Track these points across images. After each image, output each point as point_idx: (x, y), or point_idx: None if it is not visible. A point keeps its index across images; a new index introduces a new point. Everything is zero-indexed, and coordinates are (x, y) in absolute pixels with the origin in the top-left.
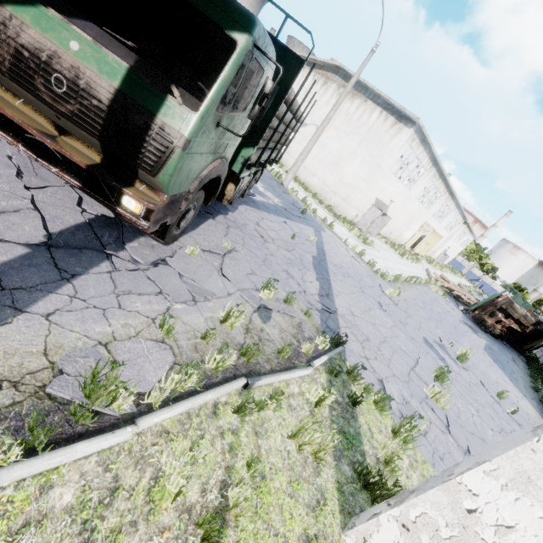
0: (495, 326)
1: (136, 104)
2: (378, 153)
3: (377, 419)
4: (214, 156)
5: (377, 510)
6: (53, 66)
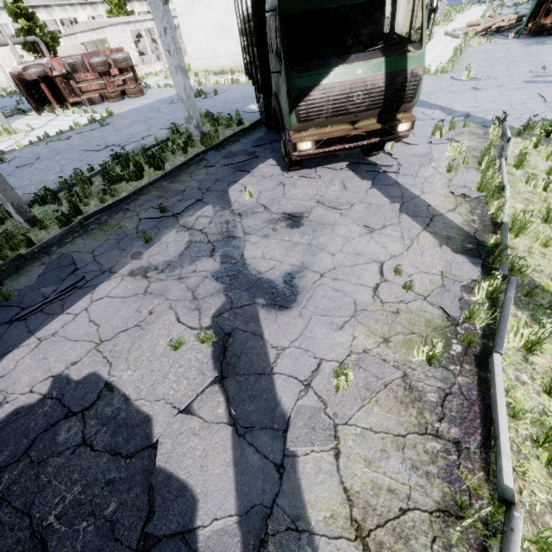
0: None
1: (396, 73)
2: None
3: None
4: None
5: None
6: (354, 91)
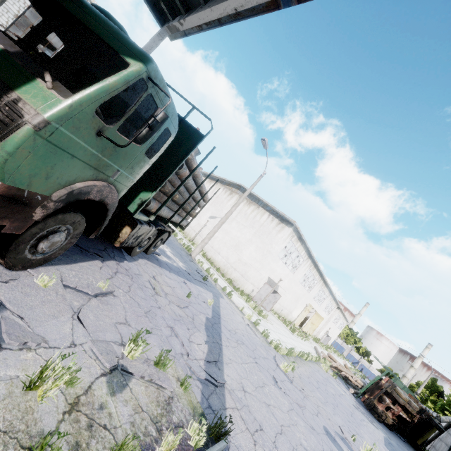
0: (386, 413)
1: None
2: (268, 242)
3: None
4: (96, 173)
5: None
6: None
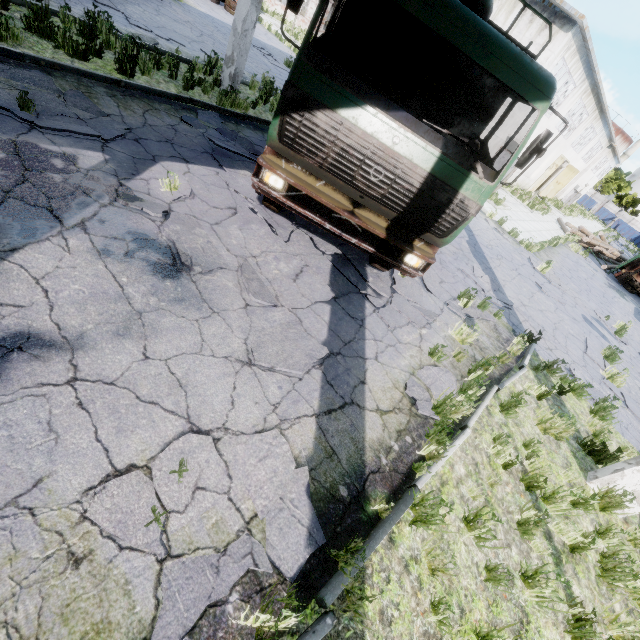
0: None
1: (443, 184)
2: None
3: (576, 403)
4: None
5: (618, 467)
6: (375, 160)
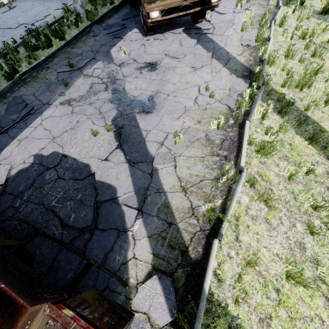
0: None
1: None
2: None
3: (312, 2)
4: None
5: None
6: None
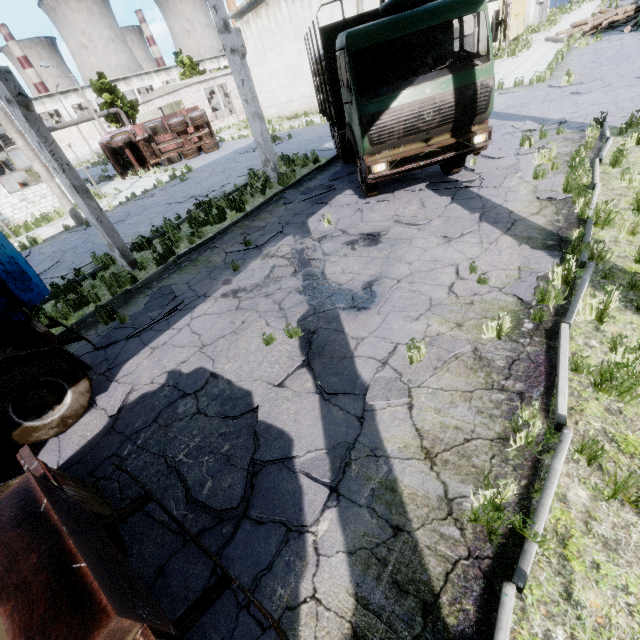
0: None
1: (465, 87)
2: None
3: None
4: None
5: None
6: (423, 110)
